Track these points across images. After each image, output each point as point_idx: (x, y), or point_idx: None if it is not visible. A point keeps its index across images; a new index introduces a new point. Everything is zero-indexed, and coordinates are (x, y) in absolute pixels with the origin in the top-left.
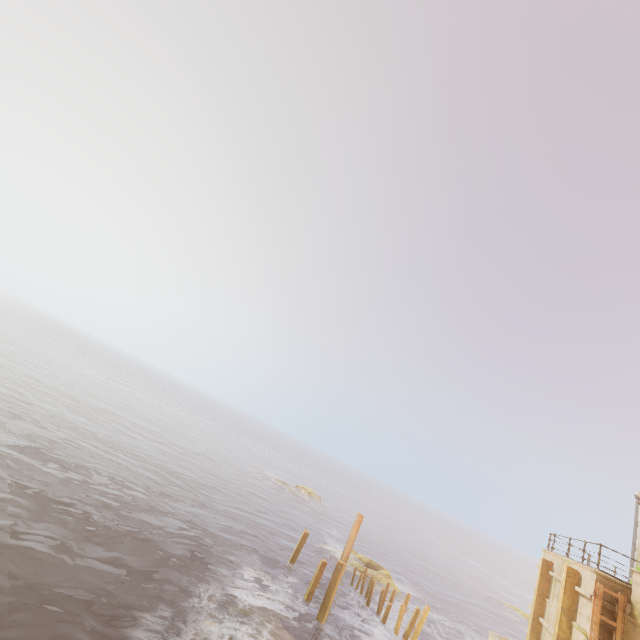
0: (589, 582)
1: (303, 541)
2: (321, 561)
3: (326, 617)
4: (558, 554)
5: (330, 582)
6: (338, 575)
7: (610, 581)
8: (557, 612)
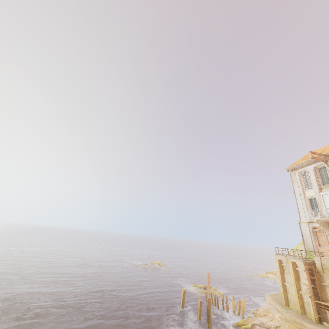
0: (301, 265)
1: (184, 295)
2: (199, 301)
3: (212, 324)
4: (282, 255)
5: (208, 309)
6: (210, 304)
7: (308, 262)
8: (293, 280)
